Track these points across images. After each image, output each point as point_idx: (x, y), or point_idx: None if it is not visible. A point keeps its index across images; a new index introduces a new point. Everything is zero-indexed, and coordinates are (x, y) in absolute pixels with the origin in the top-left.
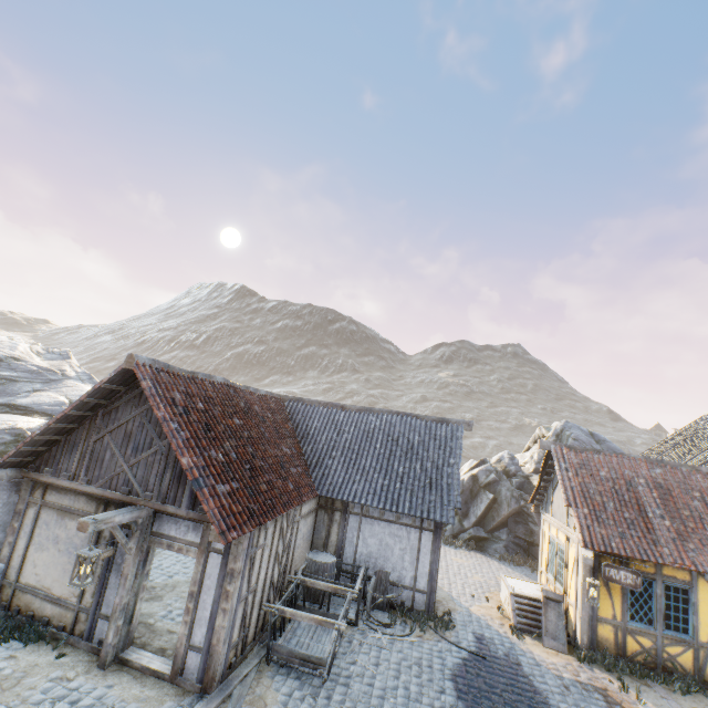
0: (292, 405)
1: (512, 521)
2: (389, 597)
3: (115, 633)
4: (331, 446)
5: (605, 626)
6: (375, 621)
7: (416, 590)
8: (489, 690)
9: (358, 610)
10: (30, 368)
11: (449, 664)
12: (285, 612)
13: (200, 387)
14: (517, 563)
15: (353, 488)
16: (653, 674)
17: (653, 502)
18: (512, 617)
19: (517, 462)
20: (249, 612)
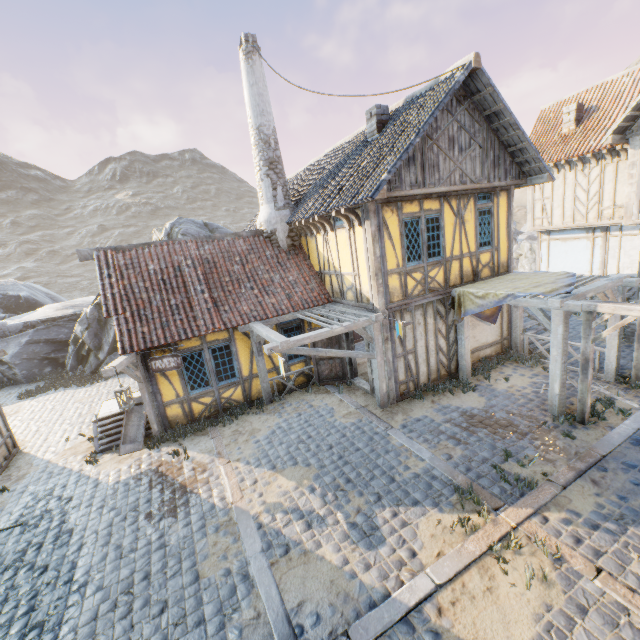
0: None
1: None
2: None
3: None
4: None
5: (173, 407)
6: None
7: None
8: None
9: None
10: None
11: None
12: None
13: None
14: None
15: None
16: (211, 422)
17: (197, 281)
18: (94, 445)
19: None
20: None
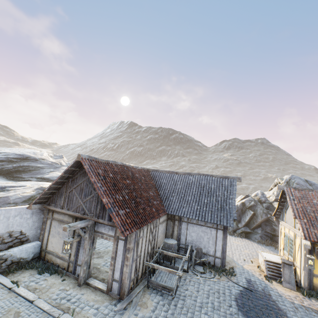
0: (153, 173)
1: (263, 224)
2: (203, 260)
3: (83, 272)
4: (172, 191)
5: (317, 279)
6: (196, 270)
7: (215, 257)
8: (254, 307)
9: (188, 265)
10: (48, 163)
11: (233, 293)
12: (154, 266)
13: (111, 167)
14: (267, 244)
15: (183, 210)
16: None
17: None
18: (265, 271)
19: (265, 196)
20: (138, 265)
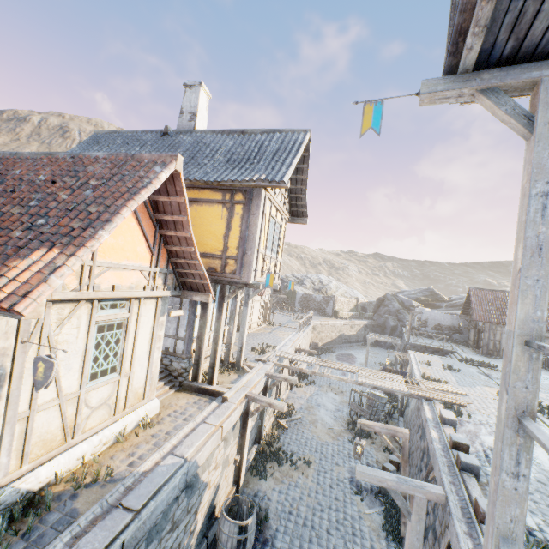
0: None
1: None
2: None
3: (473, 343)
4: None
5: None
6: None
7: None
8: None
9: (547, 364)
10: None
11: None
12: None
13: (493, 293)
14: None
15: None
16: None
17: None
18: None
19: None
20: (498, 346)
